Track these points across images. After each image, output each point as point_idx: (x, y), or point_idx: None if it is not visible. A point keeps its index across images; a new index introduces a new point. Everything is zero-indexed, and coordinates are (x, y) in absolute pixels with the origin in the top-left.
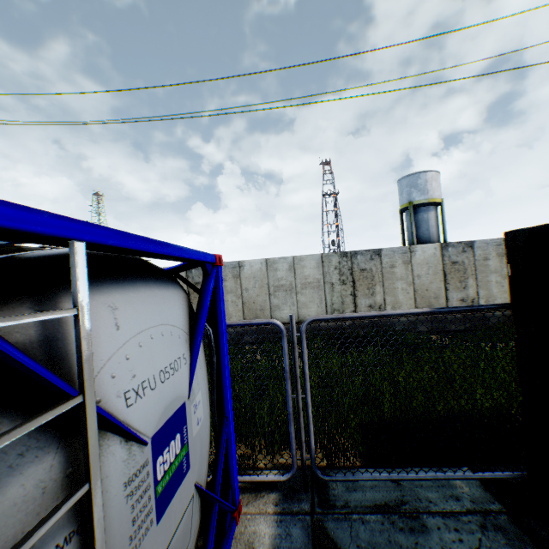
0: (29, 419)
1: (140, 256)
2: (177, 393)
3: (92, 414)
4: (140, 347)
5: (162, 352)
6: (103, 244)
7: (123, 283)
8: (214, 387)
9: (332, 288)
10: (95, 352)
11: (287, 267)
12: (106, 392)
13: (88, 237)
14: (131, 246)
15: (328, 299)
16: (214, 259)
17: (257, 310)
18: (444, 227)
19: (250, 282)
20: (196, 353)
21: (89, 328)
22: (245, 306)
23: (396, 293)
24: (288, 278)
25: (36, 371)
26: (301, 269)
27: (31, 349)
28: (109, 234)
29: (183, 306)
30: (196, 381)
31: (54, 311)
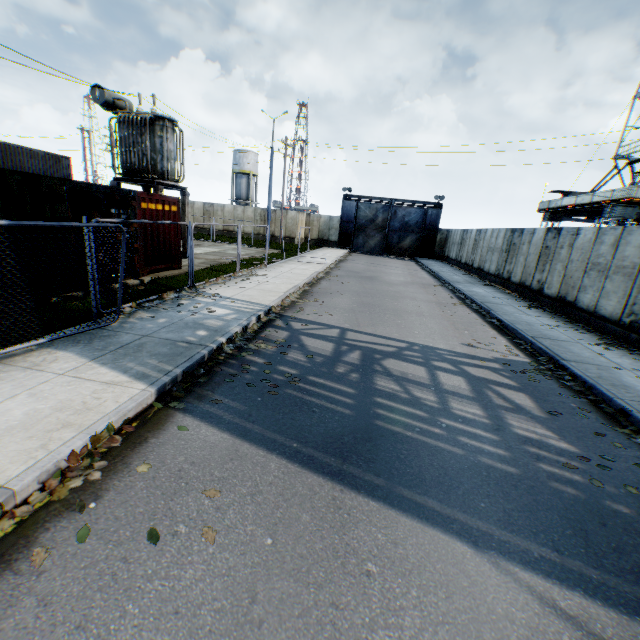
0: None
1: None
2: None
3: None
4: None
5: None
6: None
7: None
8: None
9: None
10: None
11: None
12: None
13: None
14: None
15: None
16: None
17: None
18: (250, 191)
19: None
20: None
21: None
22: None
23: None
24: None
25: None
26: None
27: None
28: None
29: None
30: None
31: None
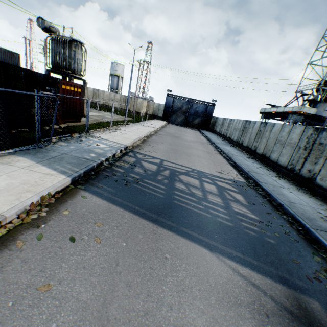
0: None
1: None
2: None
3: None
4: None
5: None
6: None
7: None
8: None
9: None
10: None
11: None
12: None
13: None
14: None
15: None
16: None
17: None
18: (118, 85)
19: None
20: None
21: None
22: None
23: None
24: None
25: None
26: None
27: None
28: None
29: None
30: None
31: None
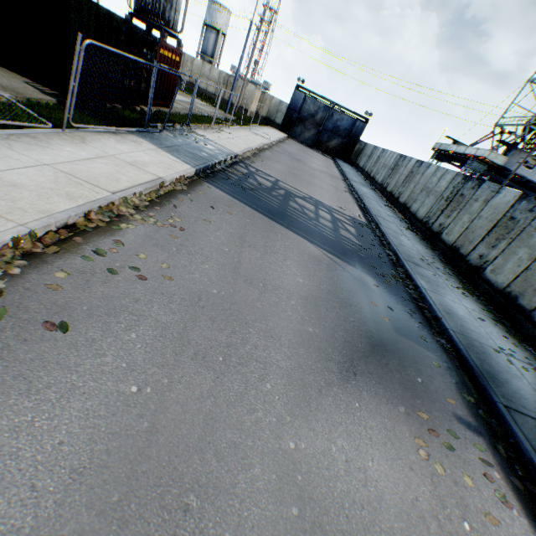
0: None
1: None
2: None
3: None
4: None
5: None
6: None
7: None
8: None
9: None
10: None
11: None
12: None
13: None
14: None
15: None
16: None
17: None
18: (216, 50)
19: None
20: None
21: None
22: None
23: None
24: None
25: None
26: None
27: None
28: None
29: None
30: None
31: None
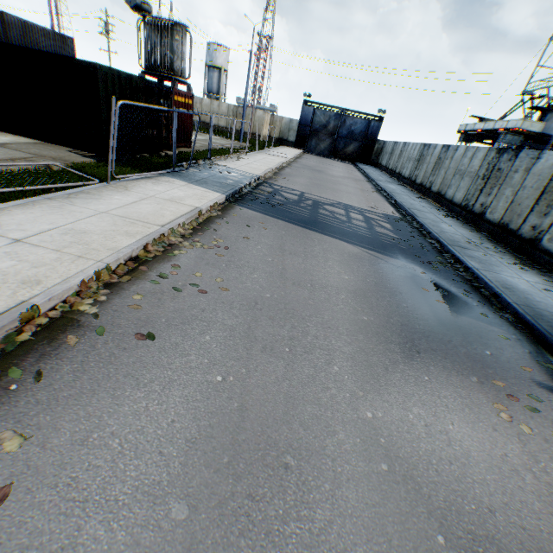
0: None
1: None
2: None
3: None
4: None
5: None
6: None
7: None
8: None
9: None
10: None
11: None
12: None
13: None
14: None
15: None
16: None
17: None
18: (221, 86)
19: None
20: None
21: None
22: None
23: None
24: None
25: None
26: None
27: None
28: None
29: None
30: None
31: None
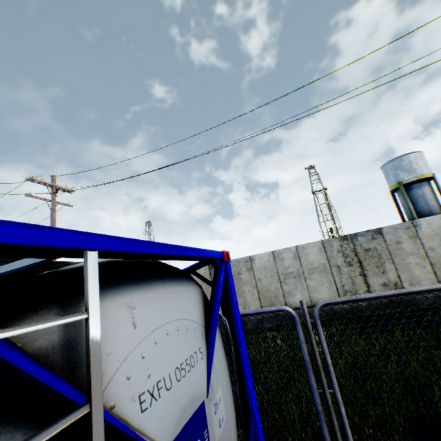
0: (29, 437)
1: (156, 260)
2: (194, 391)
3: (98, 425)
4: (155, 344)
5: (177, 347)
6: (116, 252)
7: (141, 284)
8: (236, 379)
9: (339, 270)
10: (112, 352)
11: (292, 256)
12: (121, 395)
13: (102, 246)
14: (142, 251)
15: (337, 282)
16: (222, 255)
17: (272, 298)
18: None
19: (261, 273)
20: (212, 346)
21: (98, 330)
22: (260, 295)
23: (410, 269)
24: (295, 265)
25: (41, 380)
26: (305, 256)
27: (52, 354)
28: (121, 242)
29: (197, 300)
30: (214, 375)
31: (64, 317)
